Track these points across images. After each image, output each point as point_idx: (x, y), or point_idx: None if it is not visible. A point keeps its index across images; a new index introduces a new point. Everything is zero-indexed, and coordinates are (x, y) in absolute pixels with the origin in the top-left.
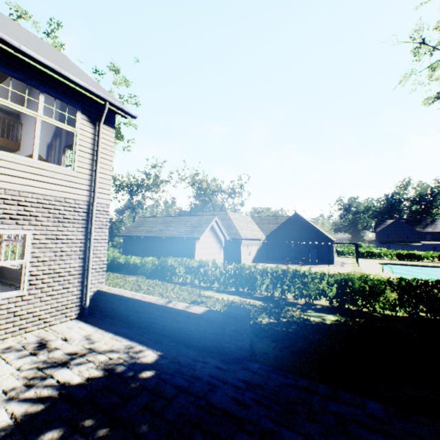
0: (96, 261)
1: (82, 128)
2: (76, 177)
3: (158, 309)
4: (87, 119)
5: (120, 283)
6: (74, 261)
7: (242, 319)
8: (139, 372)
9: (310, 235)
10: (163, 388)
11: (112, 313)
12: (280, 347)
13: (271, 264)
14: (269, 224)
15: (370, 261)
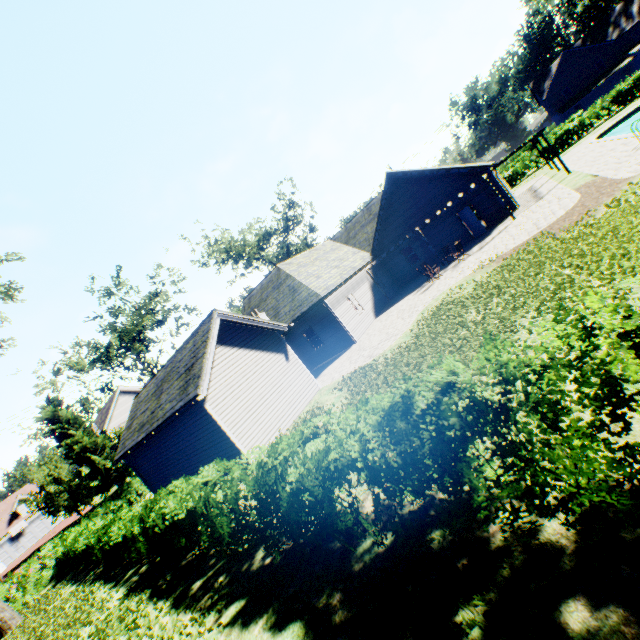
0: None
1: None
2: None
3: None
4: None
5: None
6: None
7: None
8: None
9: (440, 191)
10: None
11: None
12: None
13: (408, 297)
14: (364, 228)
15: (579, 148)
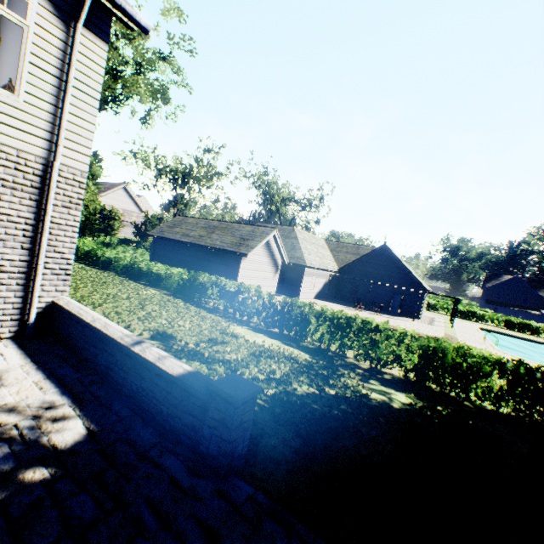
0: (54, 258)
1: (41, 25)
2: (23, 111)
3: (120, 351)
4: (52, 9)
5: (122, 296)
6: (12, 251)
7: (236, 405)
8: (24, 468)
9: (397, 277)
10: (42, 517)
11: (66, 339)
12: (300, 462)
13: (338, 305)
14: (347, 253)
15: (469, 324)
